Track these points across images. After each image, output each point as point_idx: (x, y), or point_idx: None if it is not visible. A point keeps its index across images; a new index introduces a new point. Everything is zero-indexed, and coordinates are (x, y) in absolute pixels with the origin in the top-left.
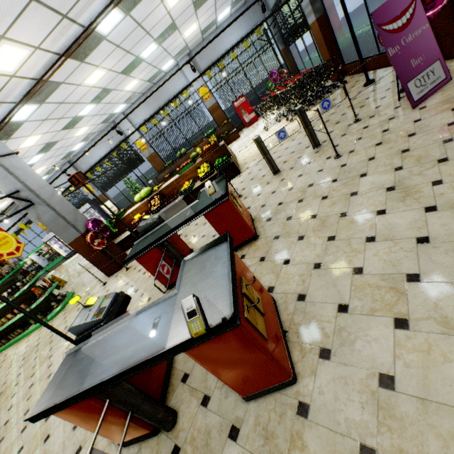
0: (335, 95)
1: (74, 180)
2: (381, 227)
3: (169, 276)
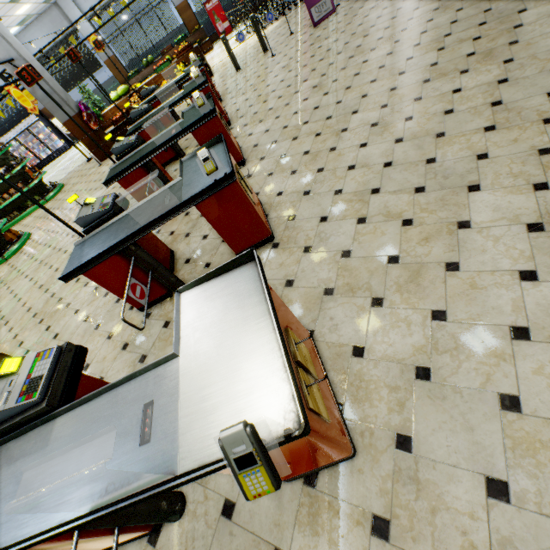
0: (293, 13)
1: (97, 44)
2: (274, 81)
3: (170, 116)
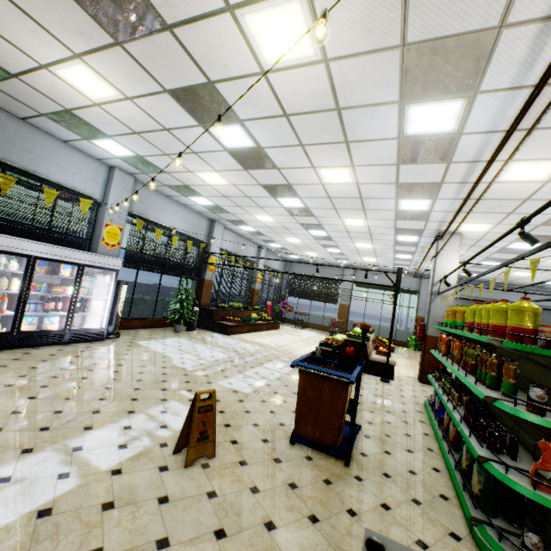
0: None
1: None
2: None
3: None
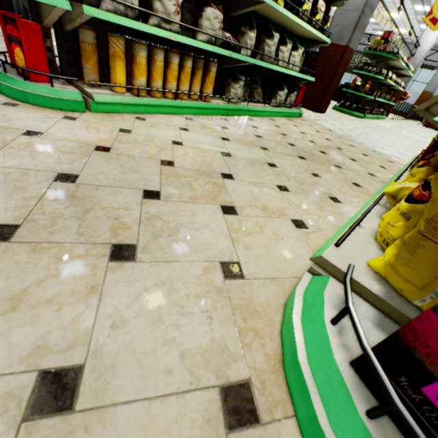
0: None
1: None
2: None
3: None
